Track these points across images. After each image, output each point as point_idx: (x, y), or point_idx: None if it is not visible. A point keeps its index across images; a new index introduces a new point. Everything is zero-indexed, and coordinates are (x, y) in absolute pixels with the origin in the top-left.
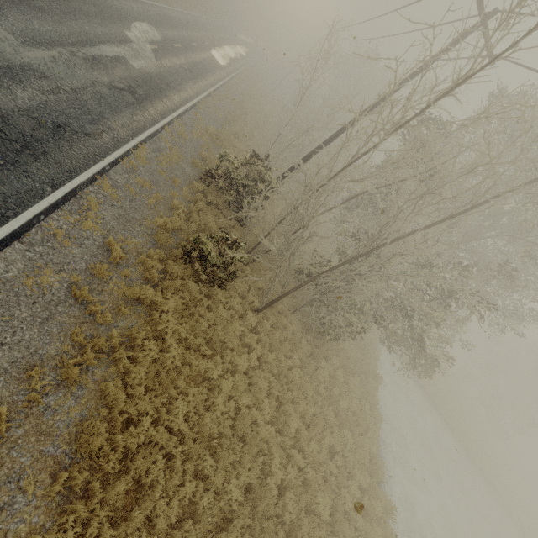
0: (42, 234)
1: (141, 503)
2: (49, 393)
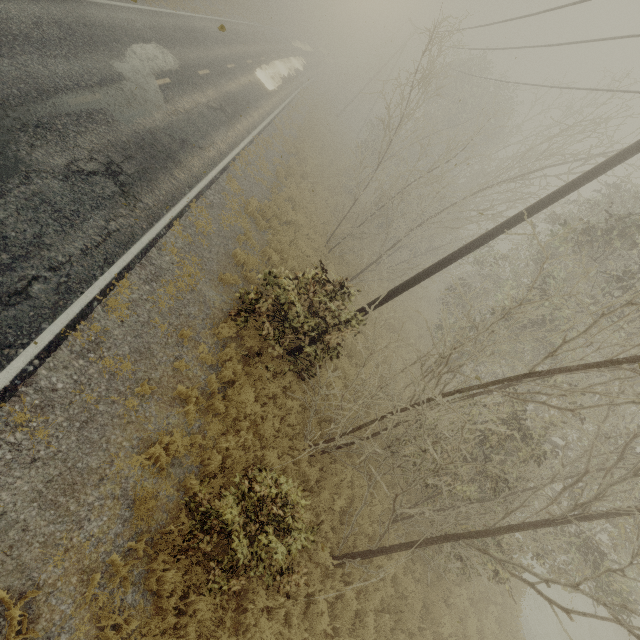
0: None
1: None
2: None
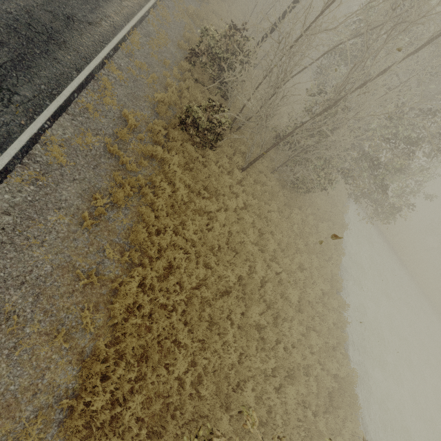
0: (79, 108)
1: (174, 275)
2: (108, 210)
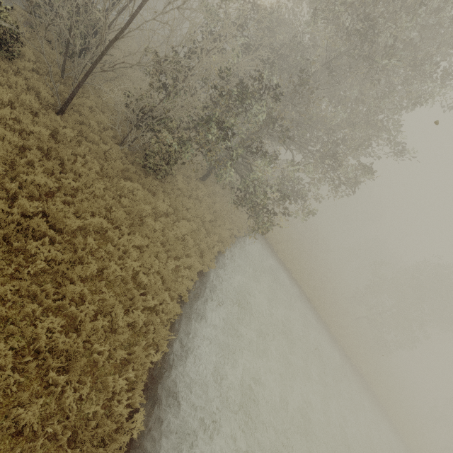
0: None
1: None
2: None
